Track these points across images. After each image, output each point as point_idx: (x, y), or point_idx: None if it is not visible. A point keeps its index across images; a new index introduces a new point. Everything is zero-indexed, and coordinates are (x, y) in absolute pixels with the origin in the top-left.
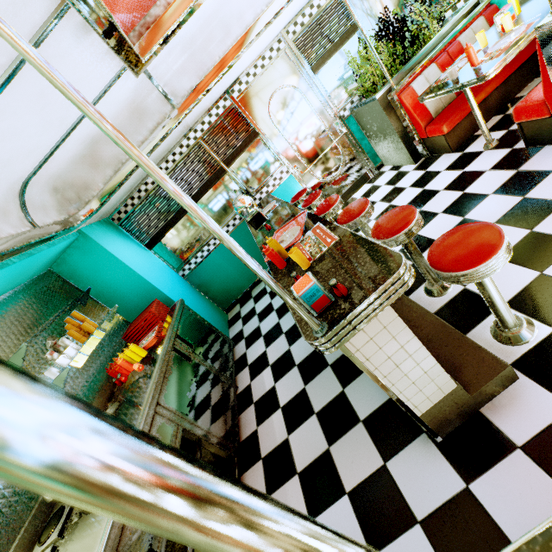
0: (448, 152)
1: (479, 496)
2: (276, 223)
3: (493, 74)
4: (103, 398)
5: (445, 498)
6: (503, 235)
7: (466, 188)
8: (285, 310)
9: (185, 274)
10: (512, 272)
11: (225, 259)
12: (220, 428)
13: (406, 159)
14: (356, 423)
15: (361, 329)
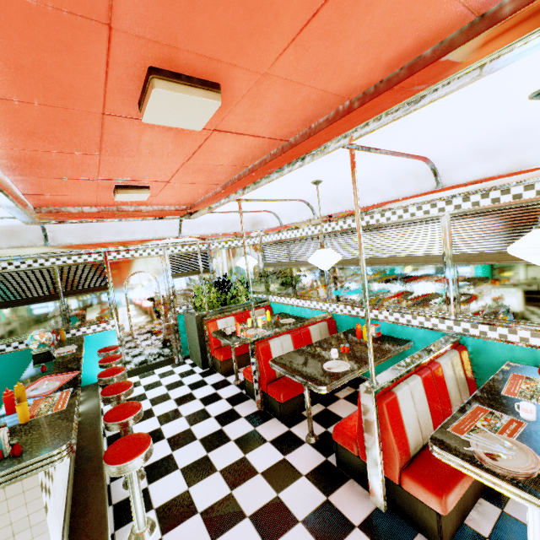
0: (220, 372)
1: None
2: (54, 368)
3: (237, 345)
4: None
5: None
6: (146, 448)
7: (208, 405)
8: None
9: None
10: (178, 482)
11: None
12: None
13: (200, 362)
14: None
15: (4, 487)
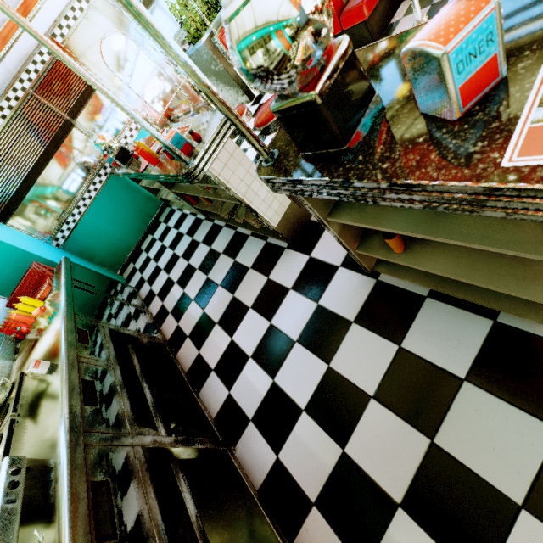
0: None
1: (315, 256)
2: None
3: None
4: (7, 352)
5: (301, 269)
6: None
7: None
8: (177, 242)
9: (59, 244)
10: None
11: (102, 219)
12: (144, 331)
13: (243, 98)
14: (247, 271)
15: (216, 156)
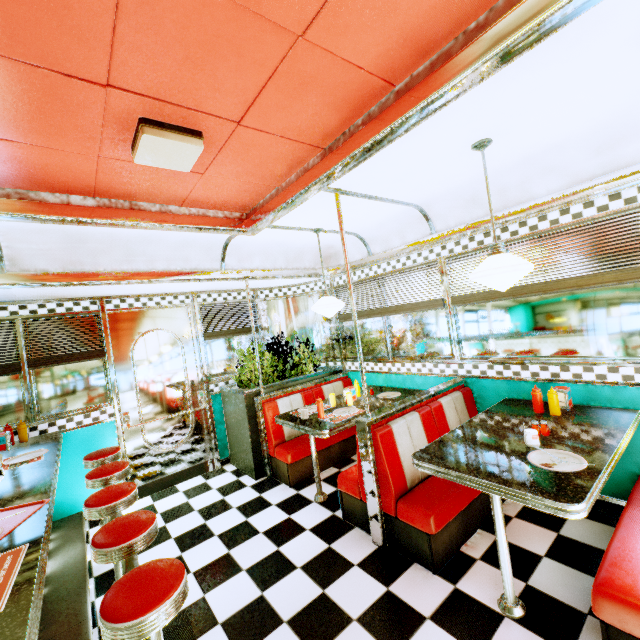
0: (287, 483)
1: None
2: None
3: (329, 435)
4: None
5: None
6: None
7: (282, 543)
8: None
9: None
10: None
11: None
12: None
13: (250, 468)
14: None
15: None
